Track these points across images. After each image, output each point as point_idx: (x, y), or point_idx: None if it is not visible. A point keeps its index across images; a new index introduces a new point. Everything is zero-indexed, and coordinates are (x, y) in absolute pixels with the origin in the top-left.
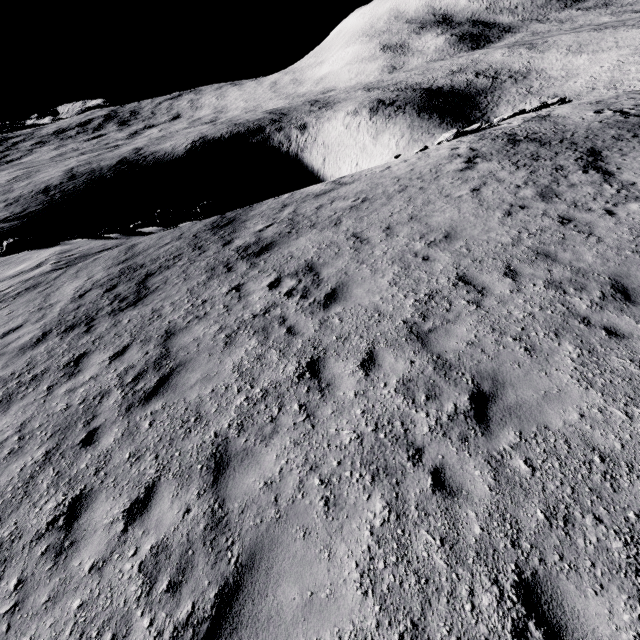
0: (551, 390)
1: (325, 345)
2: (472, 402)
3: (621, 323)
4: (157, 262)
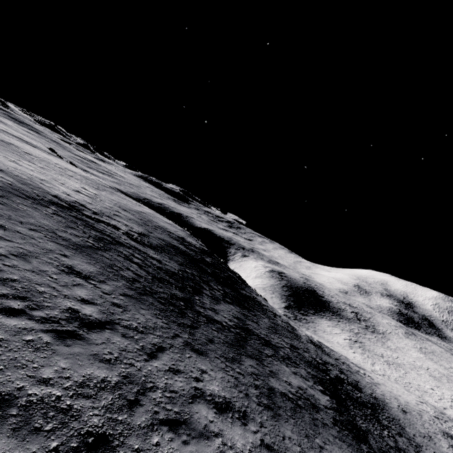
0: None
1: None
2: None
3: None
4: (31, 144)
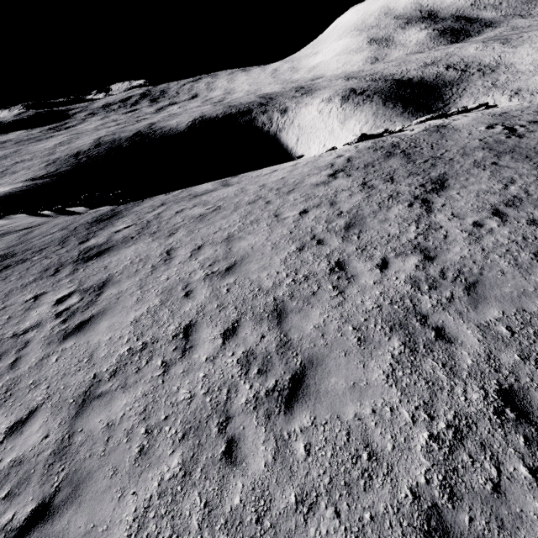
0: (101, 525)
1: (16, 389)
2: (29, 517)
3: (250, 438)
4: (25, 253)
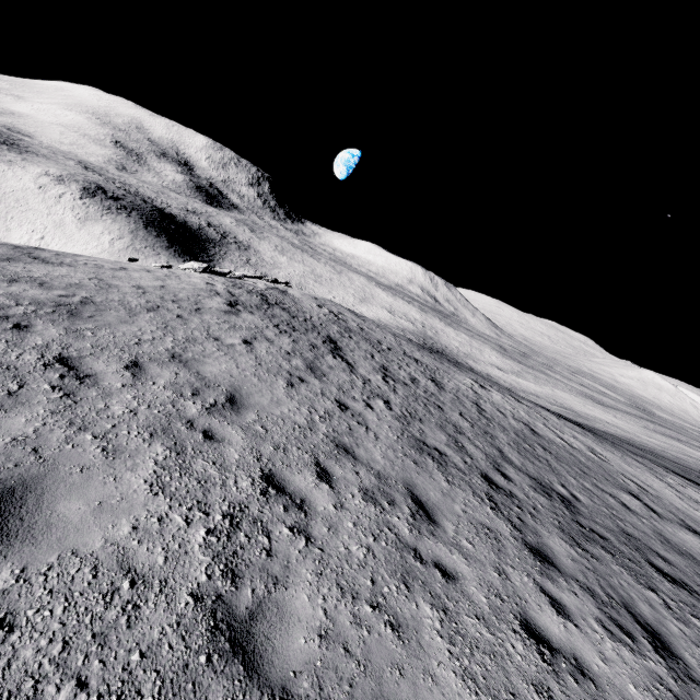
0: None
1: None
2: None
3: (443, 555)
4: None
